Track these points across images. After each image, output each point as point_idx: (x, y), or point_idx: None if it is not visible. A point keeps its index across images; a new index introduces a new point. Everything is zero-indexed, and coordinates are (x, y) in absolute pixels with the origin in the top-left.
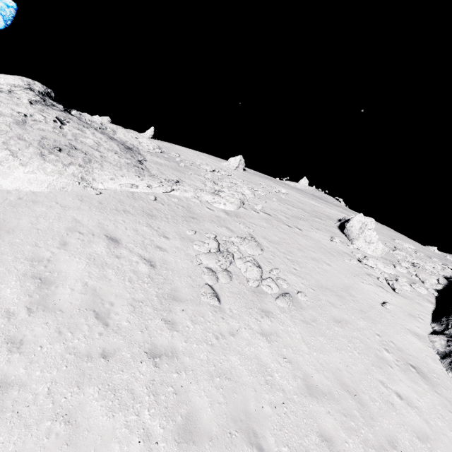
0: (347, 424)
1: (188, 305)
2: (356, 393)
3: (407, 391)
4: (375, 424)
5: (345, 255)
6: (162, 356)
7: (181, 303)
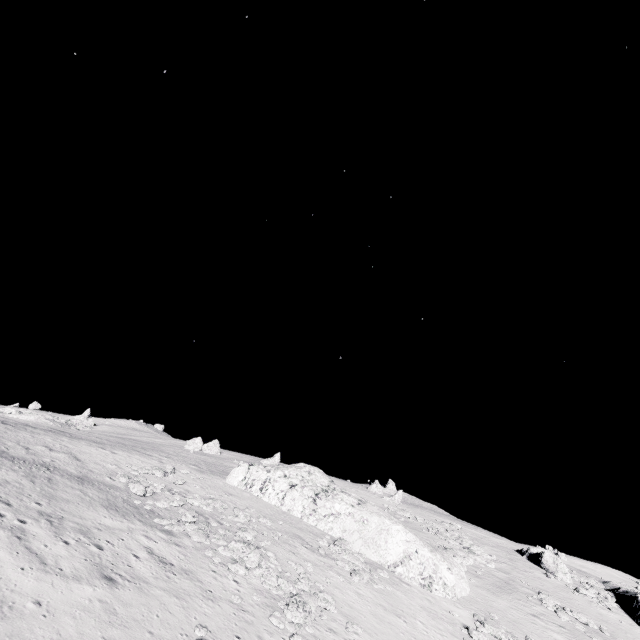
0: None
1: None
2: None
3: None
4: None
5: (567, 588)
6: None
7: None
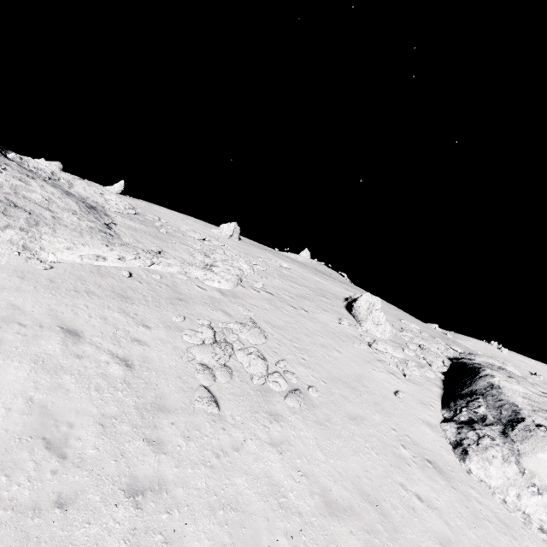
0: (371, 542)
1: (178, 416)
2: (377, 502)
3: (426, 491)
4: (399, 537)
5: (355, 339)
6: (146, 491)
7: (170, 414)
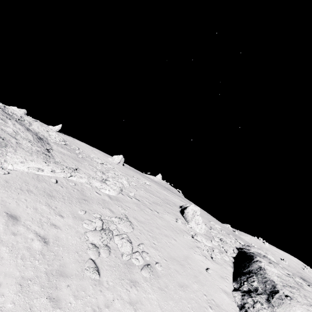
0: None
1: (73, 280)
2: None
3: None
4: None
5: (184, 232)
6: None
7: (67, 278)
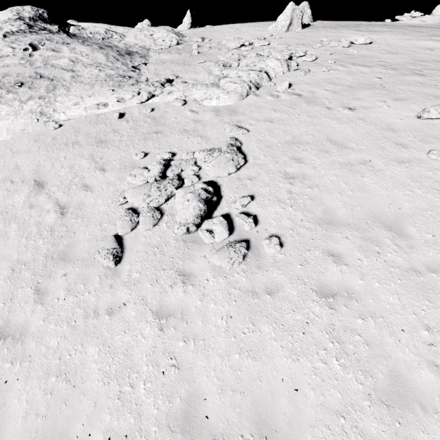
0: None
1: (75, 267)
2: None
3: None
4: None
5: None
6: (8, 337)
7: (69, 264)
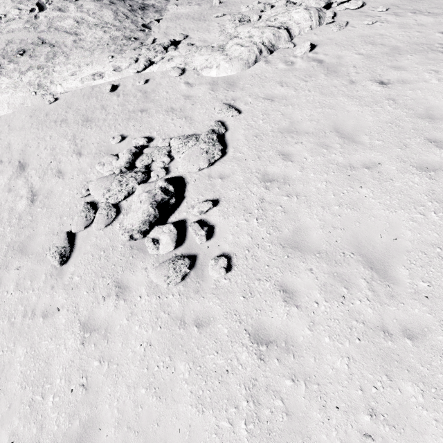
0: None
1: (28, 261)
2: None
3: None
4: None
5: None
6: None
7: (24, 257)
